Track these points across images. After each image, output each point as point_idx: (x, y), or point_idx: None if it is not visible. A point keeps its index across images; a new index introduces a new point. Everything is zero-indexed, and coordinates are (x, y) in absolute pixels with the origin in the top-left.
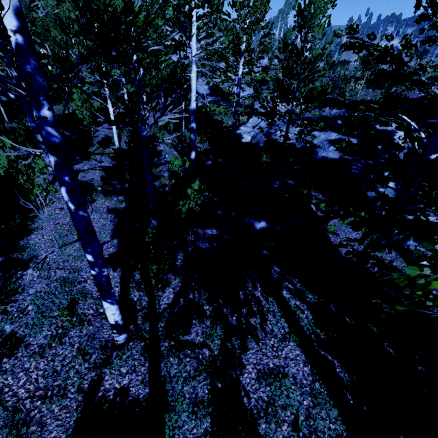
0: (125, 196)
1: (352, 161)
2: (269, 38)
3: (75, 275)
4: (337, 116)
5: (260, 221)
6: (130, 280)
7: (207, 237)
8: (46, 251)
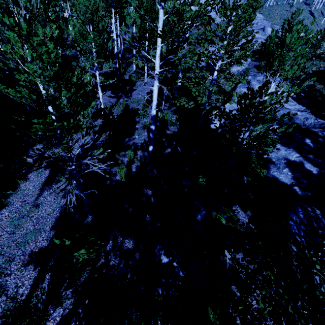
0: (83, 180)
1: (297, 205)
2: (251, 45)
3: (7, 265)
4: (308, 130)
5: (167, 255)
6: (39, 285)
7: (122, 249)
8: (3, 231)
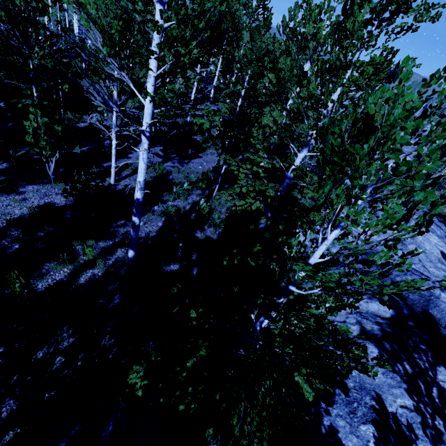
0: None
1: None
2: None
3: None
4: None
5: None
6: None
7: None
8: None
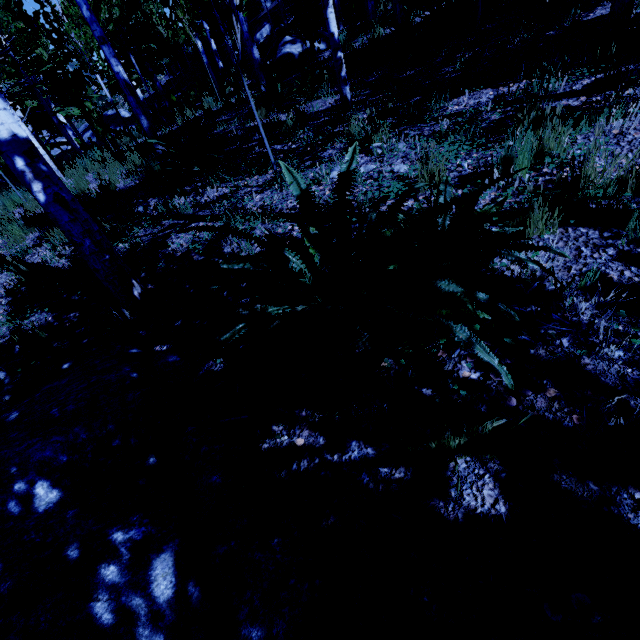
0: None
1: None
2: None
3: None
4: None
5: None
6: None
7: None
8: None
